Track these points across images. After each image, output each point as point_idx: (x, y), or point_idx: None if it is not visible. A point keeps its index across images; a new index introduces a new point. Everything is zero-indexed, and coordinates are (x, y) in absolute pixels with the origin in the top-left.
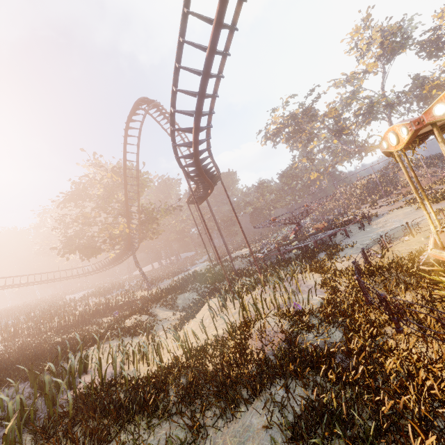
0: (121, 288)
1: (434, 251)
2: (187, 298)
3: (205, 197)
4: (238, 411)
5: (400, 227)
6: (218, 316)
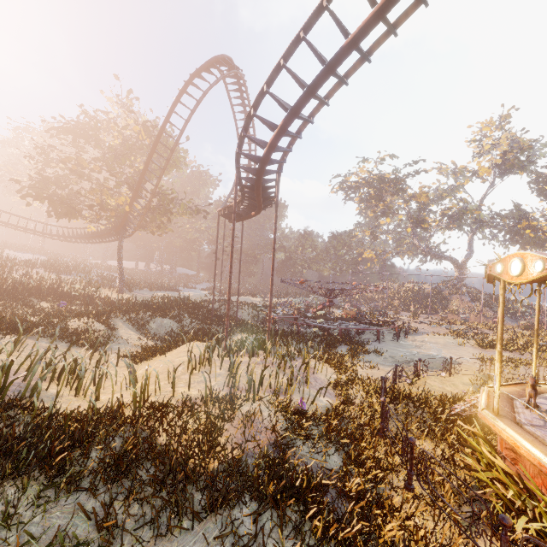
0: (84, 274)
1: (487, 413)
2: (164, 326)
3: (244, 218)
4: (178, 527)
5: (438, 356)
6: (197, 368)
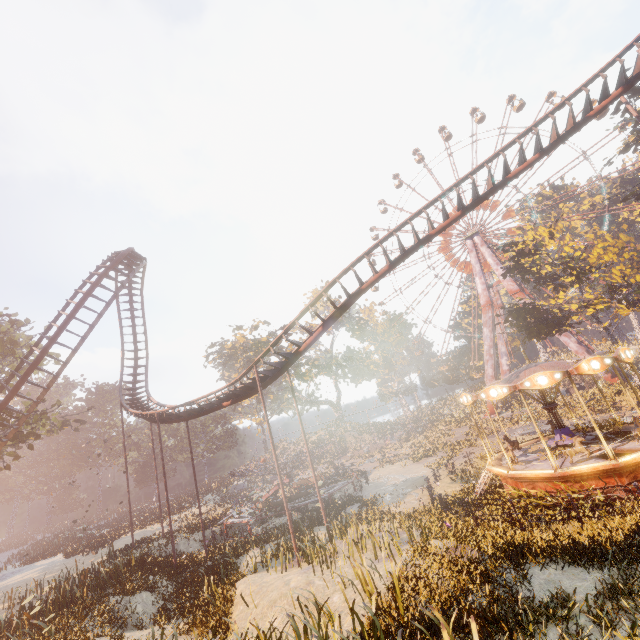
0: None
1: (512, 472)
2: (148, 602)
3: (208, 411)
4: (530, 578)
5: (410, 479)
6: (331, 572)
